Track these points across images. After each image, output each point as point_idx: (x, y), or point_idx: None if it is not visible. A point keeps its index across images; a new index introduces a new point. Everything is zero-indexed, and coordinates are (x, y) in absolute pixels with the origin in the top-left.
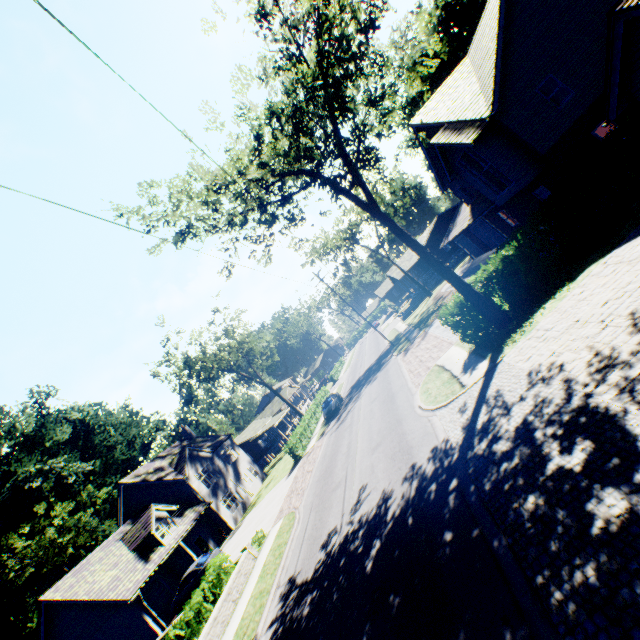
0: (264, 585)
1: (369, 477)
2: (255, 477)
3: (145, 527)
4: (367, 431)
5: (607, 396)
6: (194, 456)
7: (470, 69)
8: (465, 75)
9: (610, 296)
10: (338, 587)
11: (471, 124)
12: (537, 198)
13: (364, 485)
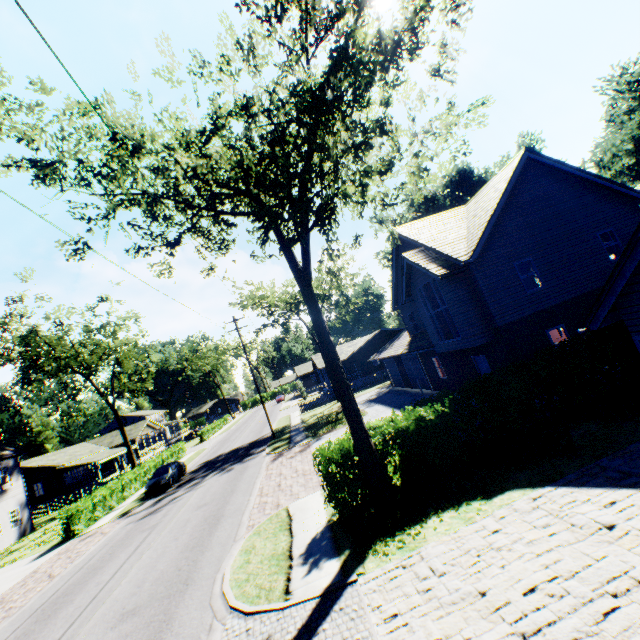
0: None
1: None
2: (12, 528)
3: None
4: (152, 561)
5: None
6: None
7: (464, 216)
8: (458, 218)
9: (541, 579)
10: None
11: (446, 259)
12: (474, 364)
13: None
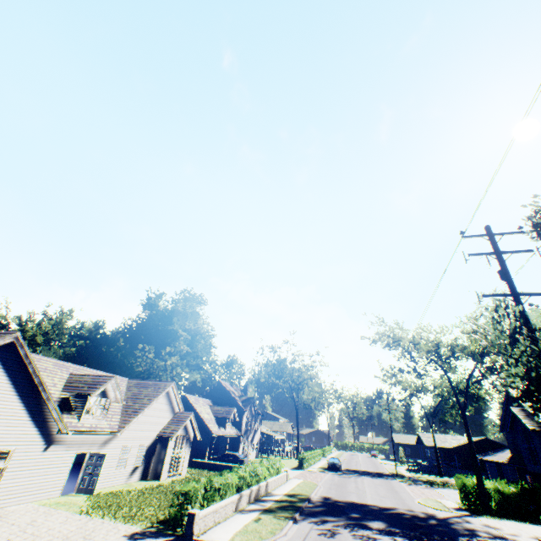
0: (305, 488)
1: (379, 499)
2: (255, 450)
3: (227, 412)
4: (374, 489)
5: (507, 536)
6: (251, 405)
7: None
8: None
9: (538, 532)
10: (365, 508)
11: (537, 421)
12: None
13: (376, 499)
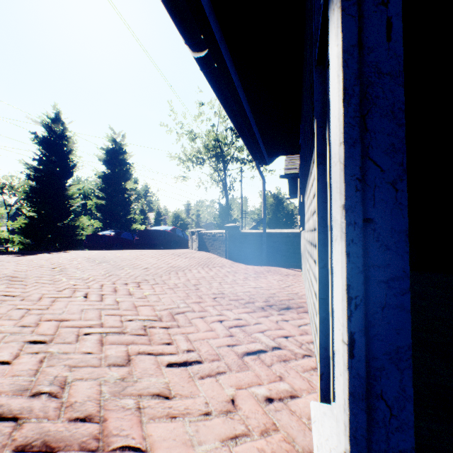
0: None
1: None
2: None
3: None
4: None
5: None
6: None
7: None
8: None
9: None
10: None
11: None
12: None
13: None
